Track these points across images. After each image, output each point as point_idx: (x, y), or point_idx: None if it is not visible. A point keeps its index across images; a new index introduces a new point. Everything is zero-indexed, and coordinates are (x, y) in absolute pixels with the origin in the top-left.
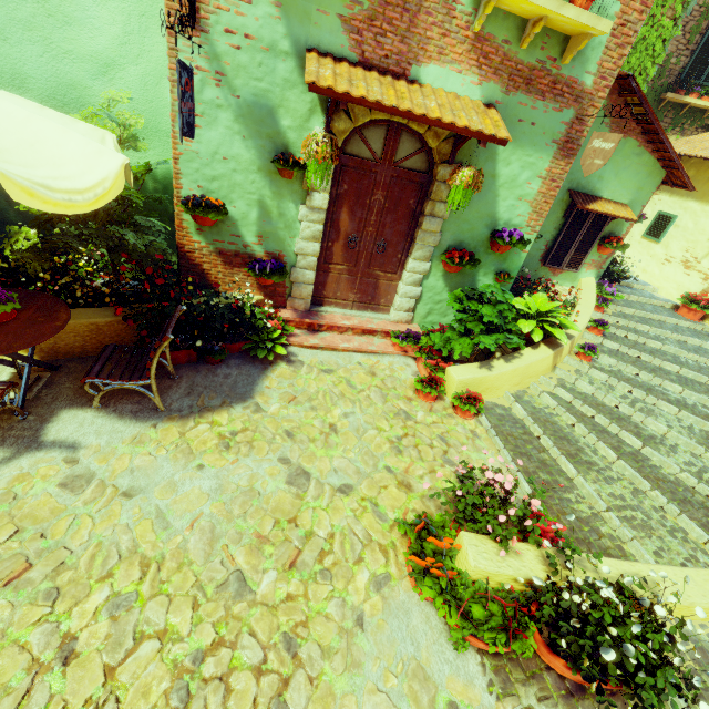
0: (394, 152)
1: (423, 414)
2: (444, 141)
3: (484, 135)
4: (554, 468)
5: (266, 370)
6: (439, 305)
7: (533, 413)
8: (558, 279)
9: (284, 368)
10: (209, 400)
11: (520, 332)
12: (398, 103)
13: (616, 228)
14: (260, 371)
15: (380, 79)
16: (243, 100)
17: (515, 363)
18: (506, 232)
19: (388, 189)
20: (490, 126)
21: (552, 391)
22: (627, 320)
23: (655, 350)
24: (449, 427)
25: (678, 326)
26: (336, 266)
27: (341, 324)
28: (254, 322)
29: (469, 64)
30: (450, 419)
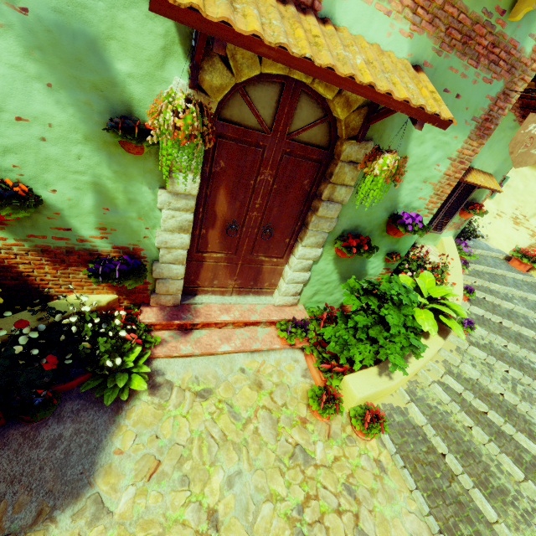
0: (289, 120)
1: (322, 447)
2: (355, 111)
3: (425, 113)
4: (470, 507)
5: (118, 414)
6: (326, 285)
7: (431, 418)
8: (423, 239)
9: (145, 402)
10: (14, 514)
11: (418, 330)
12: (312, 52)
13: (478, 195)
14: (110, 418)
15: (279, 7)
16: (34, 17)
17: (414, 364)
18: (409, 218)
19: (278, 167)
20: (431, 100)
21: (440, 379)
22: (483, 280)
23: (509, 312)
24: (352, 462)
25: (515, 279)
26: (211, 254)
27: (220, 320)
28: (95, 357)
29: (401, 3)
30: (351, 446)
